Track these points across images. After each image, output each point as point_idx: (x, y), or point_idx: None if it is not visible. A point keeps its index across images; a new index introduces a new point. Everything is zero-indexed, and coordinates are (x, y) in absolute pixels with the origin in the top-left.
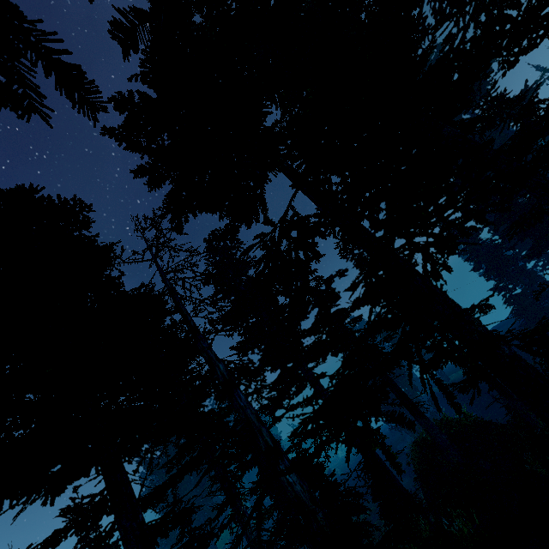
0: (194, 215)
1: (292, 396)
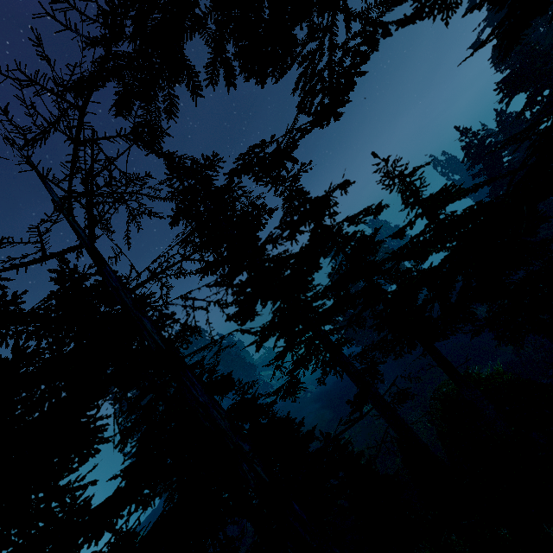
0: (191, 92)
1: (308, 368)
